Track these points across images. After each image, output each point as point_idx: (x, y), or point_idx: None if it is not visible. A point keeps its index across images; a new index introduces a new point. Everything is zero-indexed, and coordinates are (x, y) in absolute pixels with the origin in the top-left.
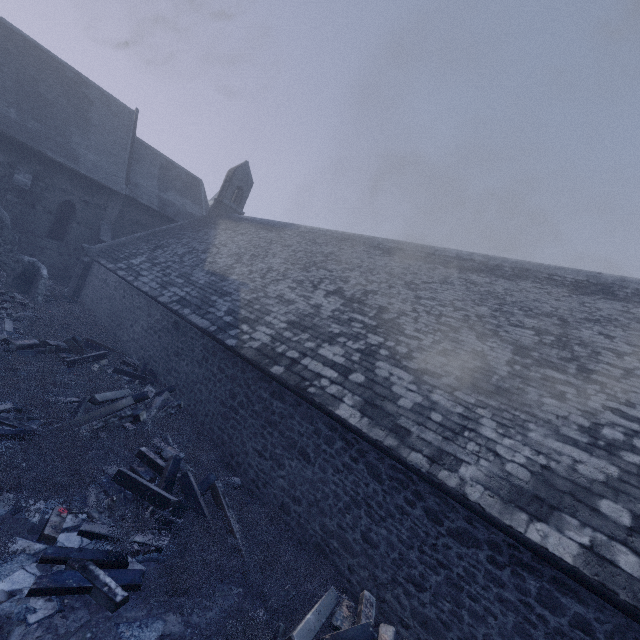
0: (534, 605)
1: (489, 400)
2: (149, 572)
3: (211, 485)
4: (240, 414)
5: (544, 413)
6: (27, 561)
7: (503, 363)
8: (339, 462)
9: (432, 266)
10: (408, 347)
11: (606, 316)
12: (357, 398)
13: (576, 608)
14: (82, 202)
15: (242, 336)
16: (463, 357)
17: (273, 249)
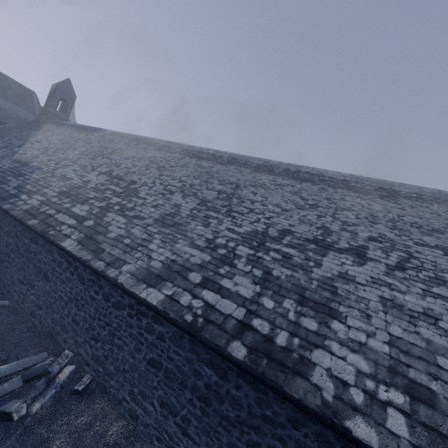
0: (144, 333)
1: (166, 230)
2: None
3: None
4: (11, 257)
5: (192, 234)
6: None
7: (188, 210)
8: (64, 277)
9: (182, 157)
10: (135, 204)
11: (261, 183)
12: (81, 235)
13: (159, 329)
14: None
15: (18, 202)
16: (166, 208)
17: (77, 145)
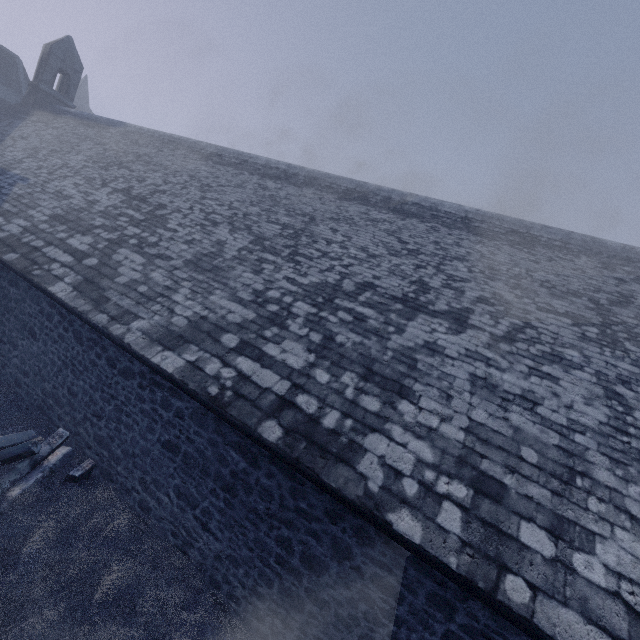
0: (158, 409)
1: (199, 276)
2: None
3: None
4: None
5: (235, 283)
6: None
7: (235, 249)
8: (56, 334)
9: (239, 172)
10: (160, 237)
11: (347, 216)
12: (79, 277)
13: (178, 404)
14: None
15: None
16: (204, 245)
17: (82, 146)
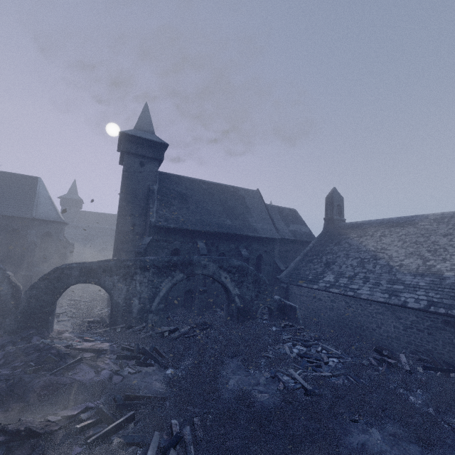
0: None
1: None
2: None
3: None
4: None
5: None
6: None
7: None
8: None
9: None
10: None
11: None
12: None
13: None
14: (264, 252)
15: None
16: None
17: (439, 241)
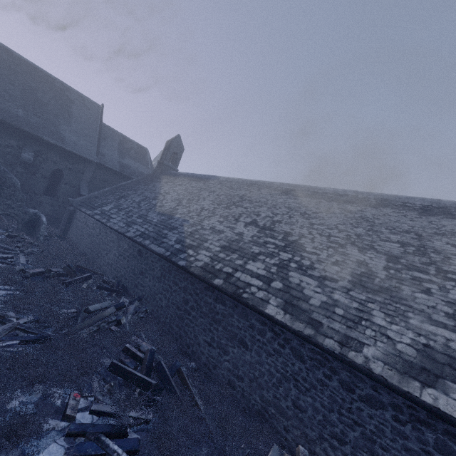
0: (433, 452)
1: (375, 297)
2: (142, 439)
3: (178, 370)
4: (192, 315)
5: (418, 304)
6: (57, 436)
7: (381, 269)
8: (270, 348)
9: (318, 201)
10: (310, 260)
11: (449, 230)
12: (279, 300)
13: None
14: (67, 169)
15: (189, 258)
16: (351, 266)
17: (203, 194)
